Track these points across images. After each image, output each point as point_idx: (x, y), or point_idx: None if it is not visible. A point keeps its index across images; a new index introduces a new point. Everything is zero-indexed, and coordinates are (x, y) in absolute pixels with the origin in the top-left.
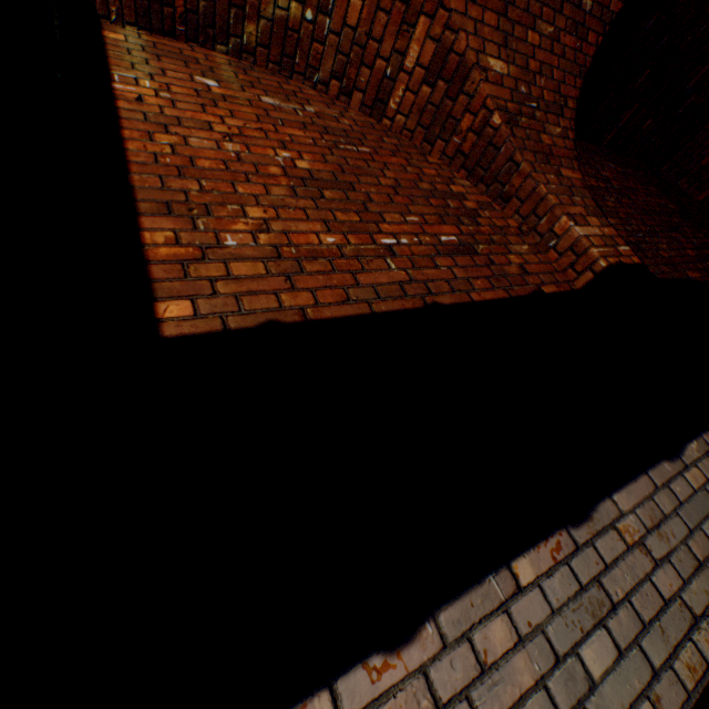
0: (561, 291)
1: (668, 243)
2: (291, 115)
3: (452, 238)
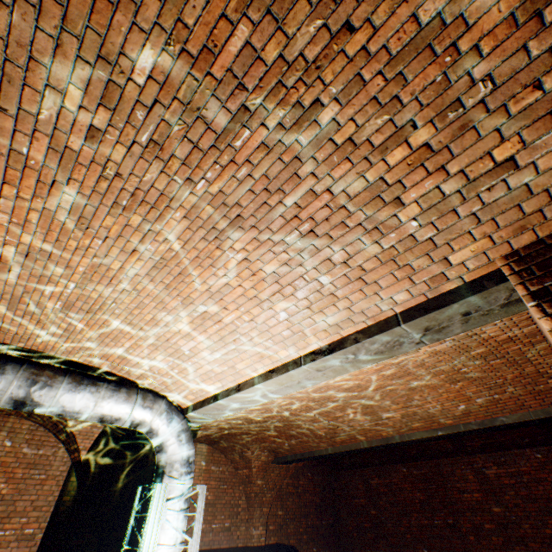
0: (243, 545)
1: (296, 523)
2: (215, 473)
3: (228, 524)
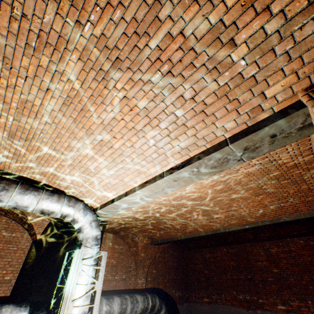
0: (133, 288)
1: (163, 277)
2: (117, 249)
3: (124, 276)
